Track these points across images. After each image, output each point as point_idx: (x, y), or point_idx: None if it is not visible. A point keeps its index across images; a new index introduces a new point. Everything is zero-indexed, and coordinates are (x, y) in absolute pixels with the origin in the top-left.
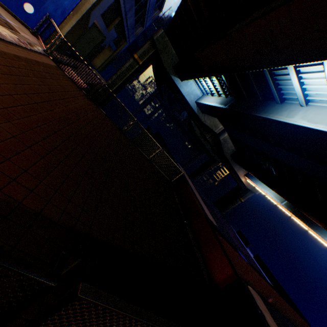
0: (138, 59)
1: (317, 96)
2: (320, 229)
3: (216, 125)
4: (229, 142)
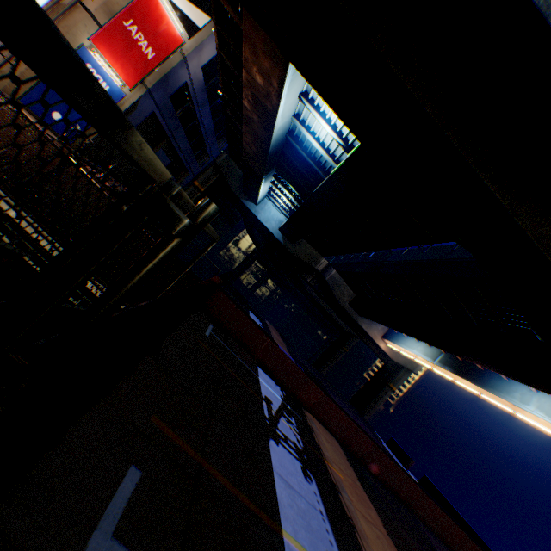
0: (200, 185)
1: (339, 152)
2: (491, 383)
3: (316, 259)
4: (342, 282)
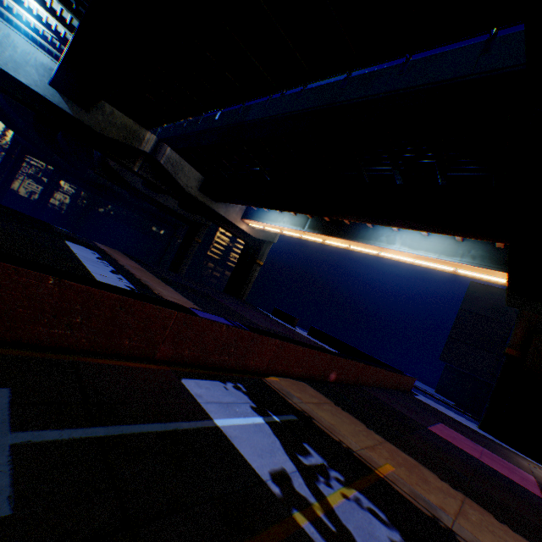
0: None
1: None
2: (361, 235)
3: (138, 135)
4: (184, 164)
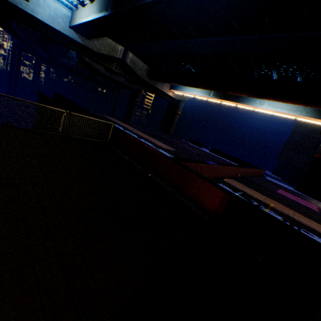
0: None
1: None
2: (244, 100)
3: (115, 49)
4: (139, 62)
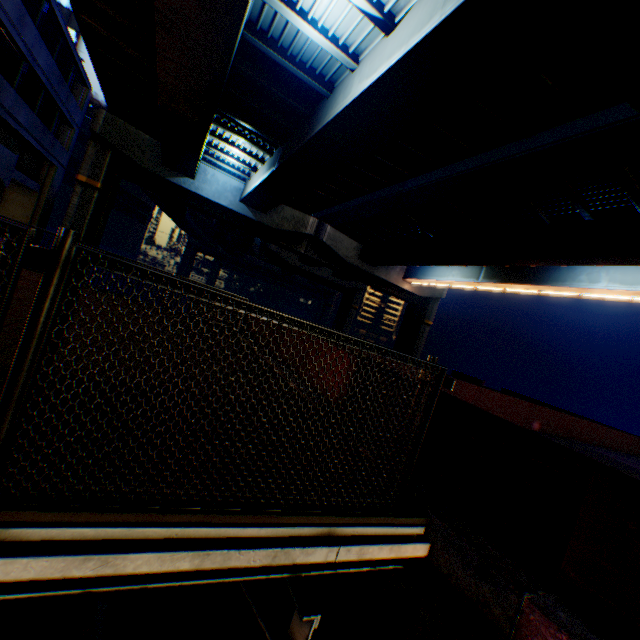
0: (90, 180)
1: (357, 37)
2: (551, 277)
3: (303, 222)
4: (342, 237)
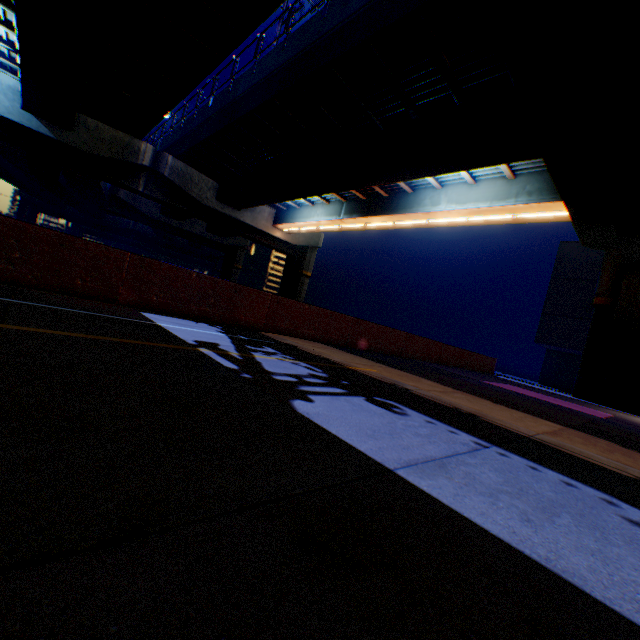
0: None
1: None
2: (402, 205)
3: (132, 148)
4: (191, 172)
